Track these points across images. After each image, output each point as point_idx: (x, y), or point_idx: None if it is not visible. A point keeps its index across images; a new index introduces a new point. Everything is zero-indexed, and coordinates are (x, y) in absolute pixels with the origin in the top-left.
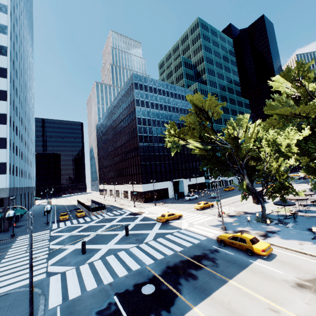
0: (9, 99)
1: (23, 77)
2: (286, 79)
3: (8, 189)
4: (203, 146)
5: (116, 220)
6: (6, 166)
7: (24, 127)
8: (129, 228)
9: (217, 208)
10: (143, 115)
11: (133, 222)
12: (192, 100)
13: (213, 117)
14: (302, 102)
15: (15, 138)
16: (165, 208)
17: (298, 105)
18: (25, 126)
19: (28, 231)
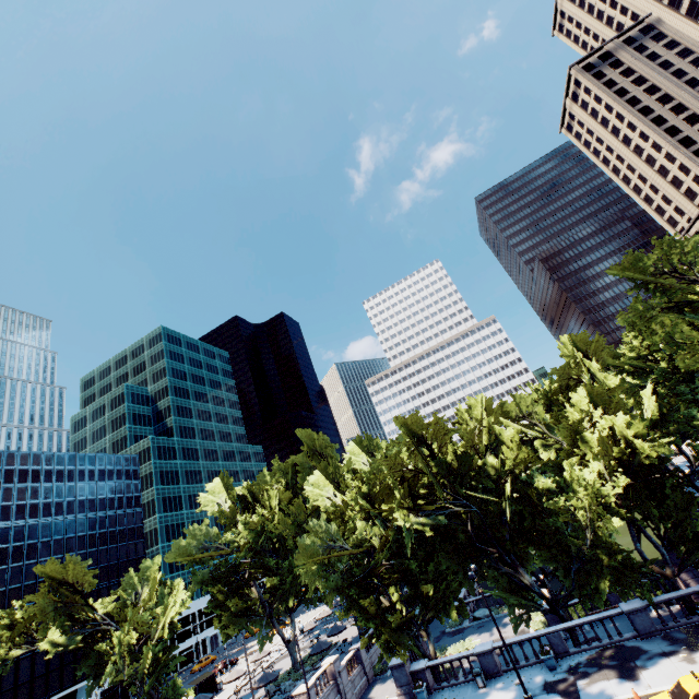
0: None
1: None
2: (224, 487)
3: None
4: (70, 638)
5: None
6: None
7: None
8: None
9: None
10: None
11: None
12: (46, 569)
13: (85, 587)
14: (228, 529)
15: None
16: None
17: (234, 526)
18: None
19: None
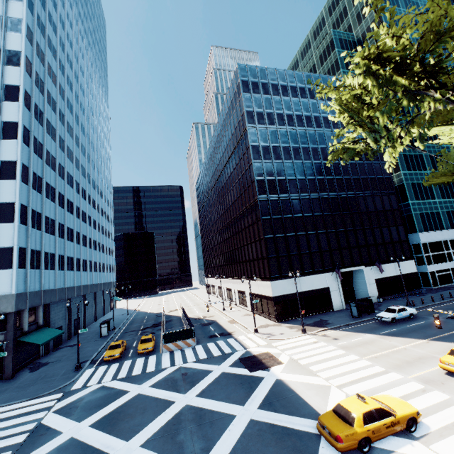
0: (20, 136)
1: (78, 118)
2: None
3: (14, 296)
4: None
5: (202, 383)
6: (13, 254)
7: (80, 192)
8: (221, 453)
9: None
10: (264, 139)
11: (241, 407)
12: None
13: None
14: None
15: (43, 205)
16: (331, 346)
17: None
18: (83, 191)
19: (30, 390)
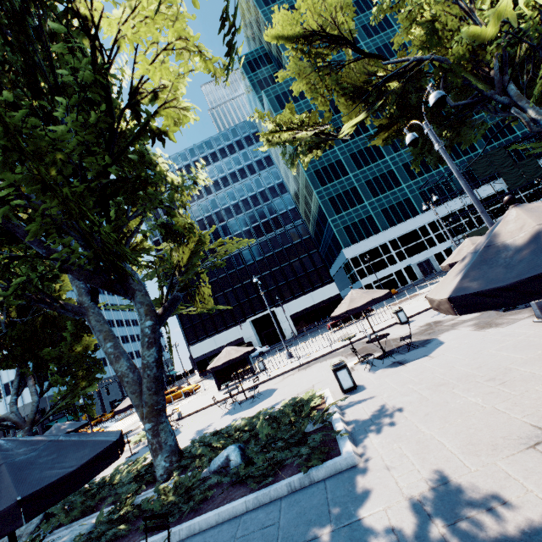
0: None
1: None
2: None
3: None
4: None
5: None
6: None
7: None
8: None
9: (179, 402)
10: None
11: None
12: None
13: None
14: None
15: None
16: None
17: None
18: None
19: None
